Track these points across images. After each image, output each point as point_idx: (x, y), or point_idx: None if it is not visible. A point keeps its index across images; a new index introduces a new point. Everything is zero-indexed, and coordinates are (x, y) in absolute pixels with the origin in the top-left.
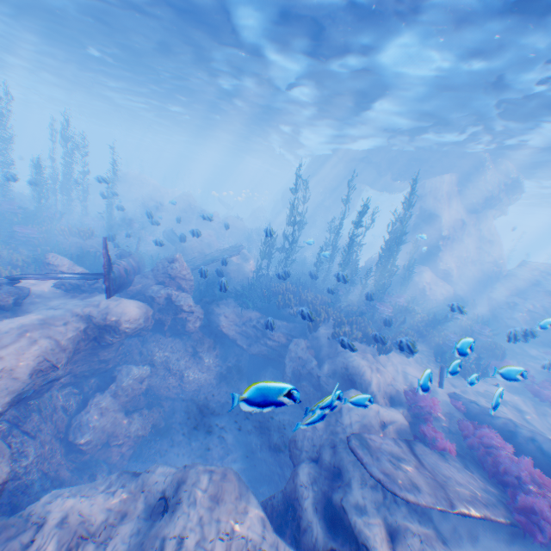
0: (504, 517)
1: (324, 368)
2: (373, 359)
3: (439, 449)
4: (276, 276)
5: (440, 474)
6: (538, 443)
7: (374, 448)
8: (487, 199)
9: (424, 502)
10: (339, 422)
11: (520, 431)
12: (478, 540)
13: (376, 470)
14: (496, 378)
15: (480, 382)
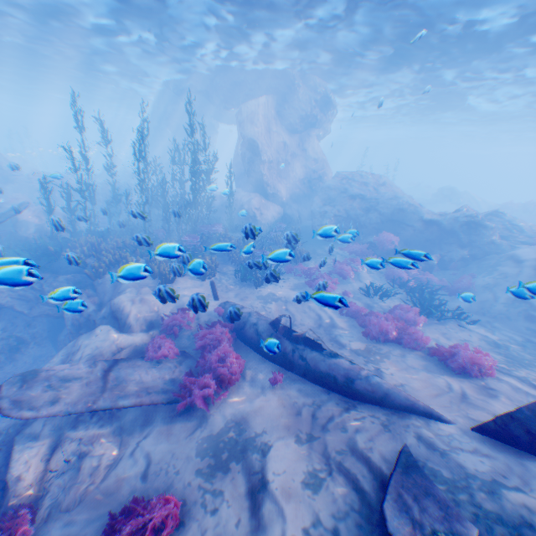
0: (164, 398)
1: (102, 312)
2: (149, 291)
3: (159, 357)
4: (96, 231)
5: (121, 380)
6: (257, 326)
7: (42, 378)
8: (303, 117)
9: (48, 414)
10: (73, 360)
11: (250, 320)
12: (149, 423)
13: (6, 400)
14: (289, 280)
15: (270, 287)
